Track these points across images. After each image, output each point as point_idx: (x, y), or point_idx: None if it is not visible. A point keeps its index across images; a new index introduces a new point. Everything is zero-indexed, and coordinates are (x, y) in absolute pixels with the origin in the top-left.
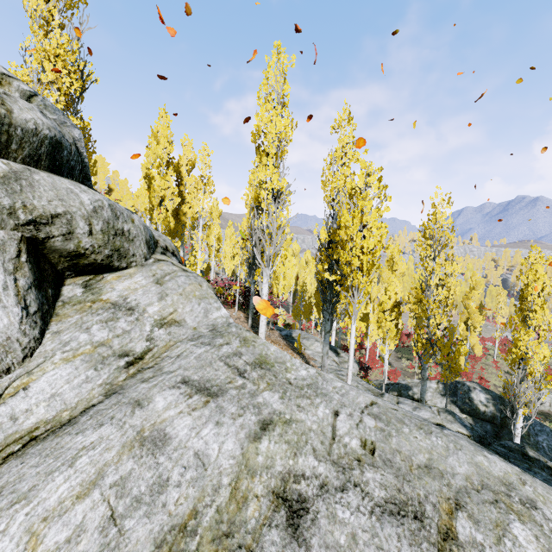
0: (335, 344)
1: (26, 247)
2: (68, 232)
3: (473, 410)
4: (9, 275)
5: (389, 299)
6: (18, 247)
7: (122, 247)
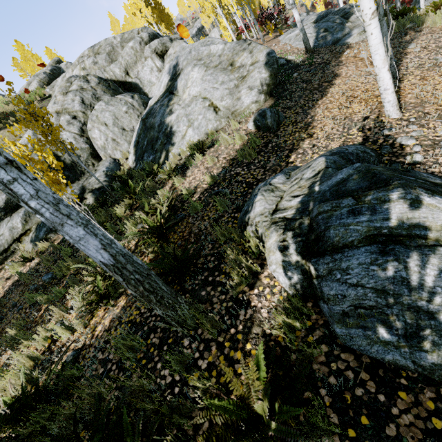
0: None
1: (156, 54)
2: (158, 49)
3: None
4: (157, 59)
5: None
6: (156, 55)
7: (165, 46)
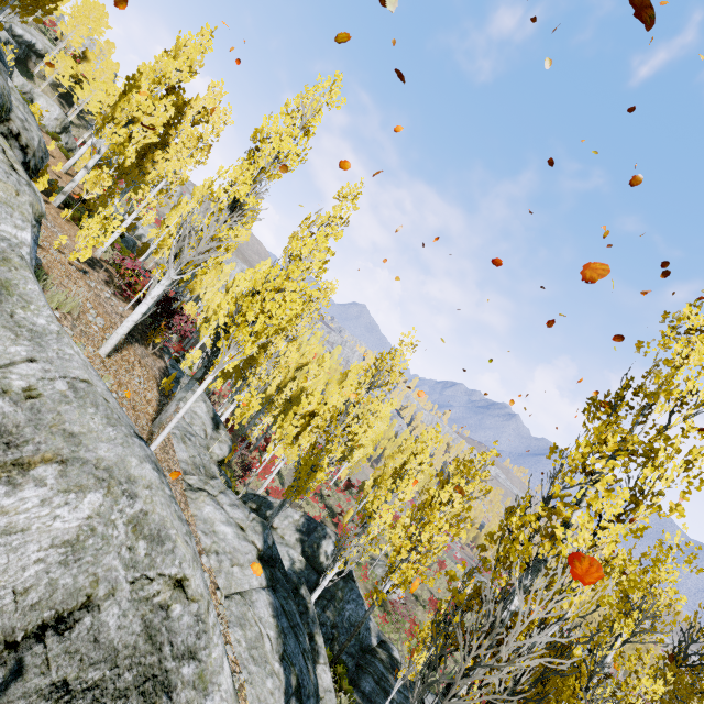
0: (241, 431)
1: None
2: None
3: (314, 556)
4: None
5: (308, 405)
6: None
7: None
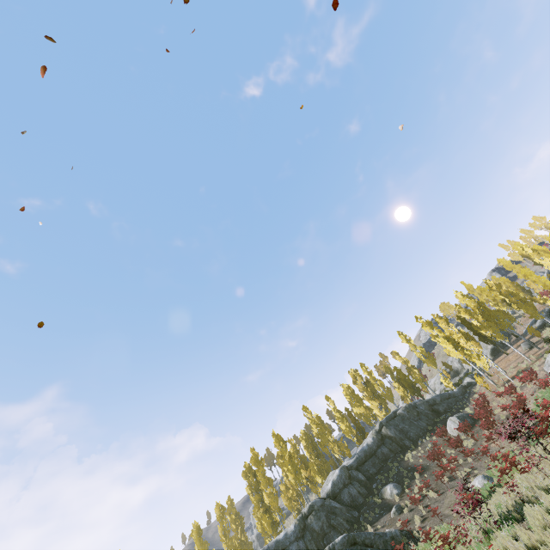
0: None
1: None
2: None
3: None
4: None
5: None
6: None
7: None
